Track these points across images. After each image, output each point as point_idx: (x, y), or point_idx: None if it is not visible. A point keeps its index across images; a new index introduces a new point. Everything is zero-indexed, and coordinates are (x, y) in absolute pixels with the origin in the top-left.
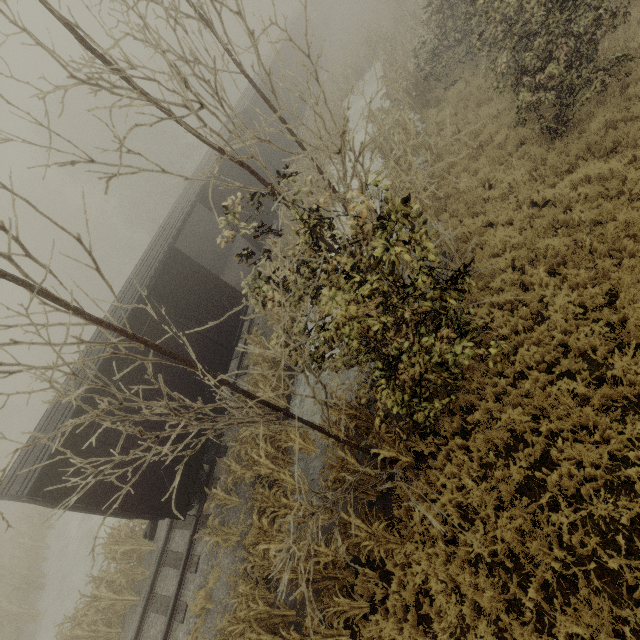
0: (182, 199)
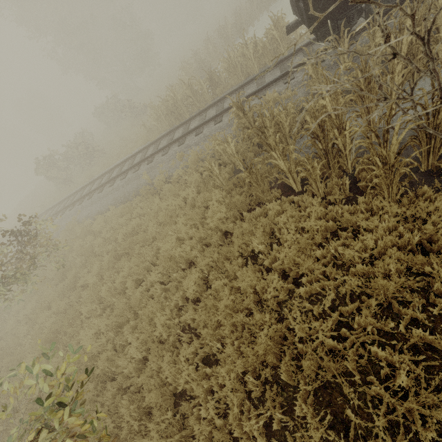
0: None
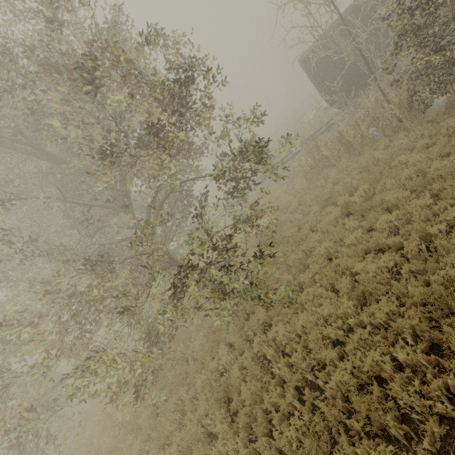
0: None
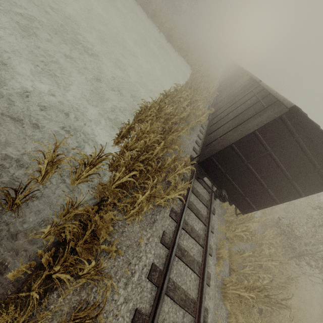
0: None
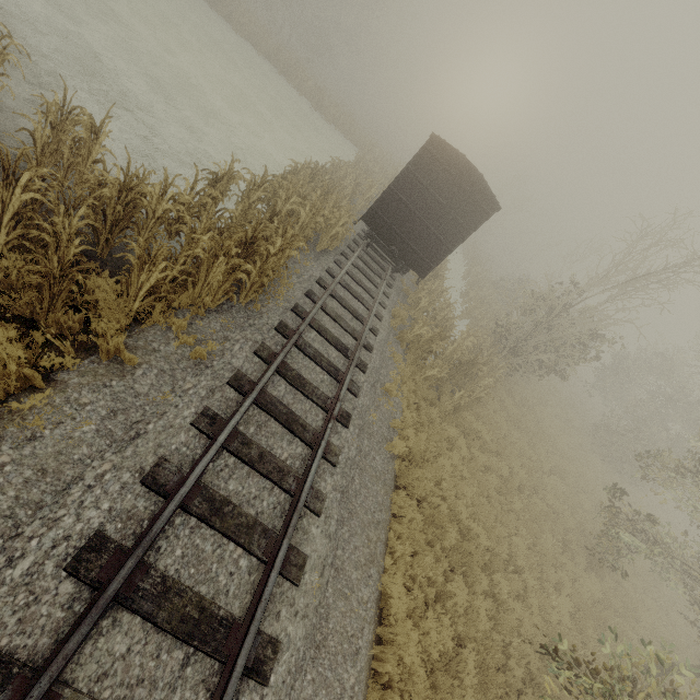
0: None
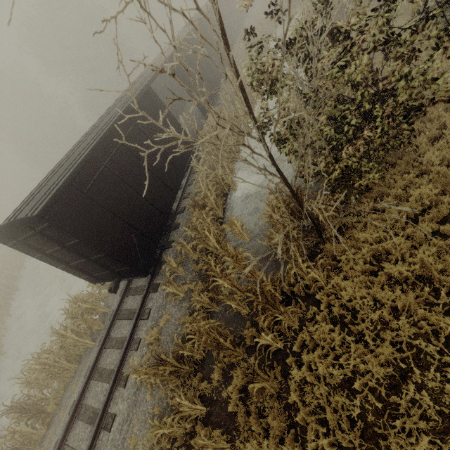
0: (153, 63)
